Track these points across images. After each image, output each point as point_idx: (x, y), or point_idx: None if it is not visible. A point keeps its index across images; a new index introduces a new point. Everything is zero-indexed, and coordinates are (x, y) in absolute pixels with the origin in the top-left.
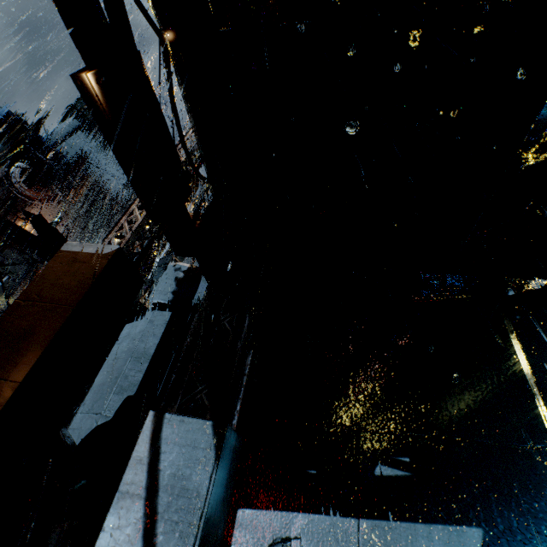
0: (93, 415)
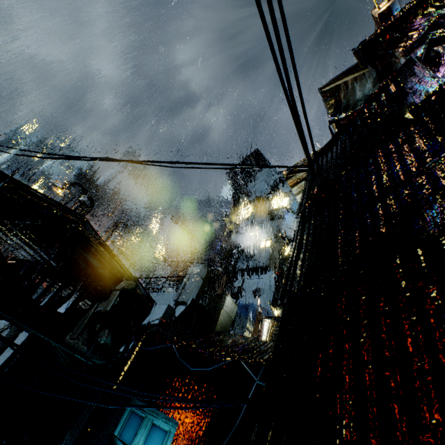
0: None
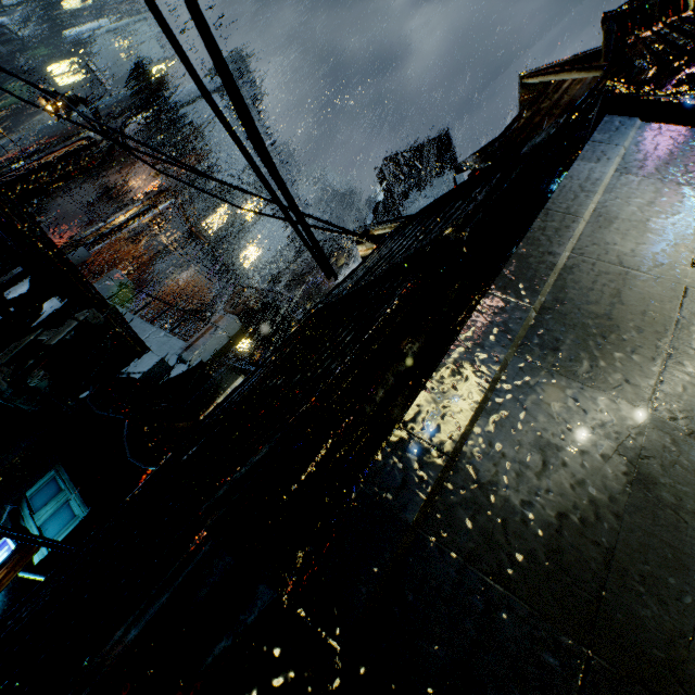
0: None
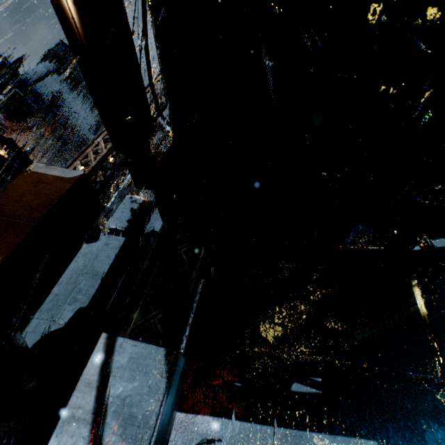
0: (48, 322)
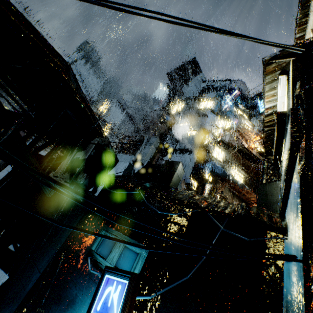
0: None
